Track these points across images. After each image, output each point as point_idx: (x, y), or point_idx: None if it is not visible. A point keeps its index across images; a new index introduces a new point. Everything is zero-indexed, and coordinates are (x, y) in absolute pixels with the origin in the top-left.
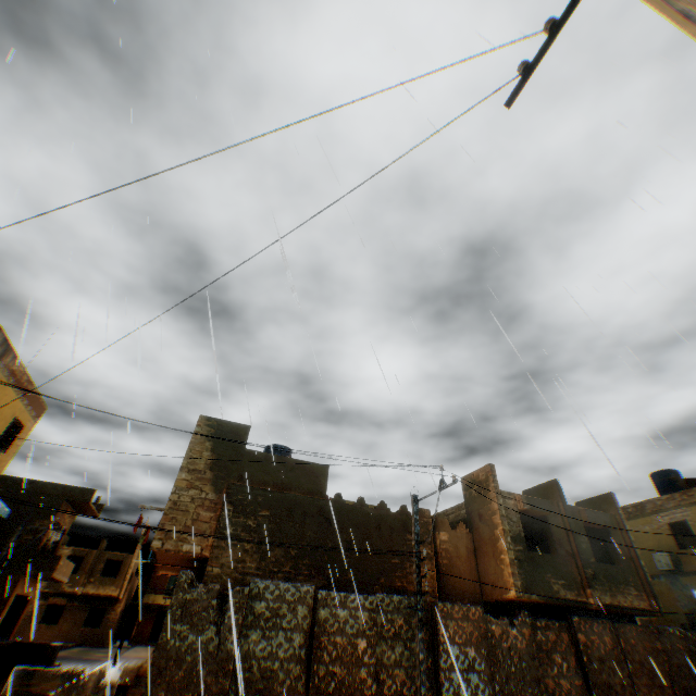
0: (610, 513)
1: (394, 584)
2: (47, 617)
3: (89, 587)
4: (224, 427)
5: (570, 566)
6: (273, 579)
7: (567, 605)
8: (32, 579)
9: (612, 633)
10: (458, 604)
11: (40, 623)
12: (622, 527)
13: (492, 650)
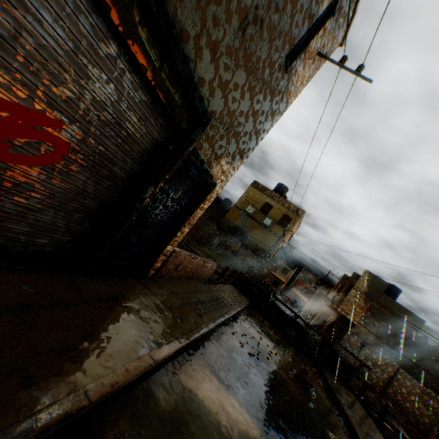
0: None
1: (438, 390)
2: None
3: (276, 273)
4: (375, 279)
5: None
6: (378, 348)
7: None
8: None
9: None
10: None
11: None
12: None
13: None
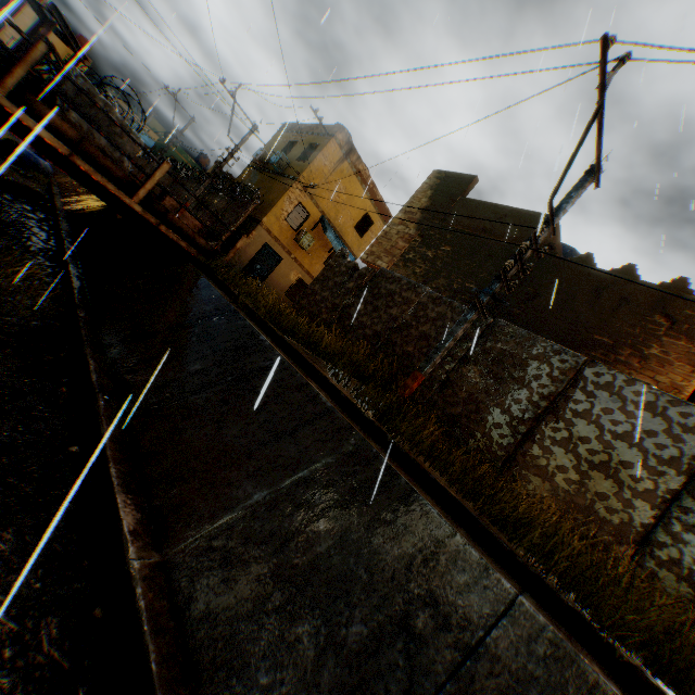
0: None
1: None
2: None
3: None
4: (449, 179)
5: None
6: None
7: None
8: None
9: None
10: (646, 385)
11: None
12: None
13: (693, 492)
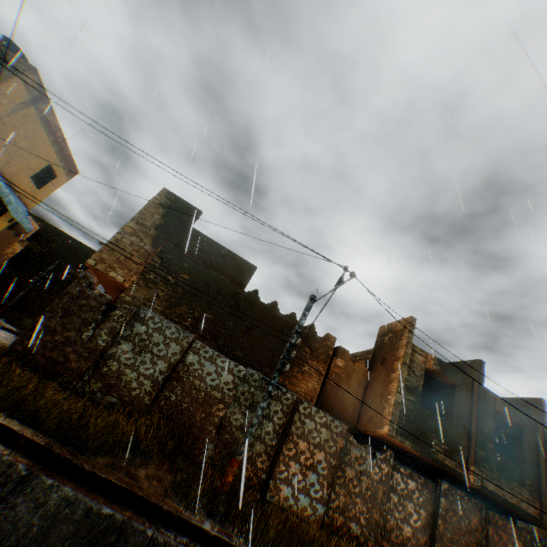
0: (531, 417)
1: None
2: None
3: None
4: (179, 204)
5: (461, 439)
6: None
7: (442, 471)
8: None
9: (482, 517)
10: (323, 412)
11: None
12: (540, 435)
13: (341, 465)
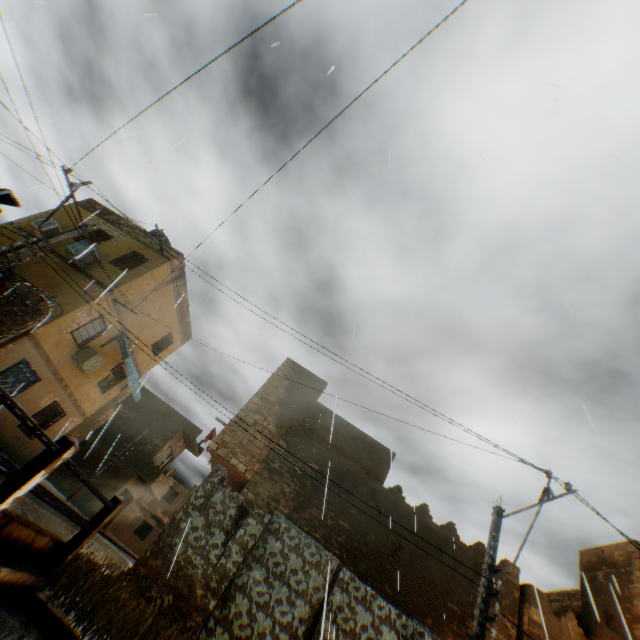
0: None
1: (444, 636)
2: (140, 533)
3: None
4: (304, 375)
5: None
6: None
7: None
8: (139, 481)
9: None
10: None
11: (133, 532)
12: None
13: None
